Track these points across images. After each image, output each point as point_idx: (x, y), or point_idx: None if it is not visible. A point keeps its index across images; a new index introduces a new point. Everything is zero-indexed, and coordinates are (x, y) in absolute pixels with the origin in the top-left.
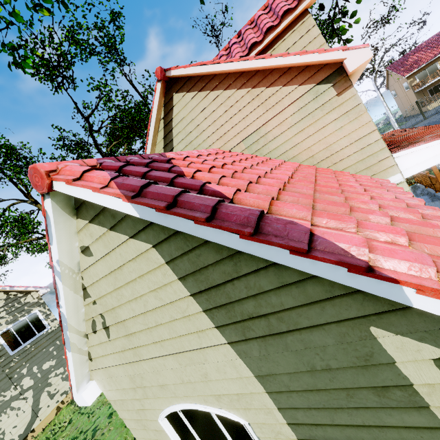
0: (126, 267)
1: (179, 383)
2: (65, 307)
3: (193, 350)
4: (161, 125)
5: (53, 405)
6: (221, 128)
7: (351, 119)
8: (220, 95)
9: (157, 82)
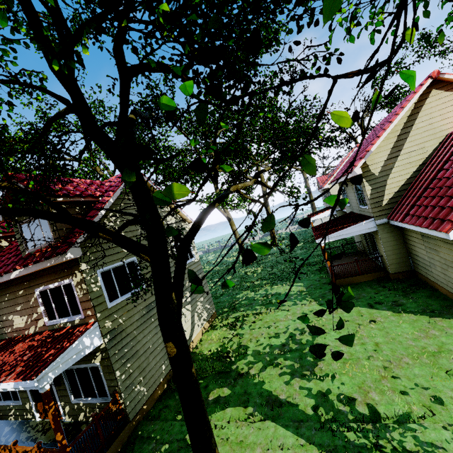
0: None
1: None
2: None
3: None
4: (410, 107)
5: (200, 326)
6: None
7: None
8: None
9: (429, 79)
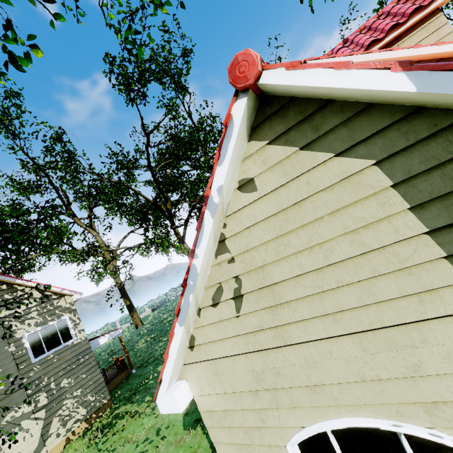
0: (310, 201)
1: (352, 381)
2: (203, 257)
3: (399, 326)
4: None
5: (64, 434)
6: None
7: None
8: None
9: None
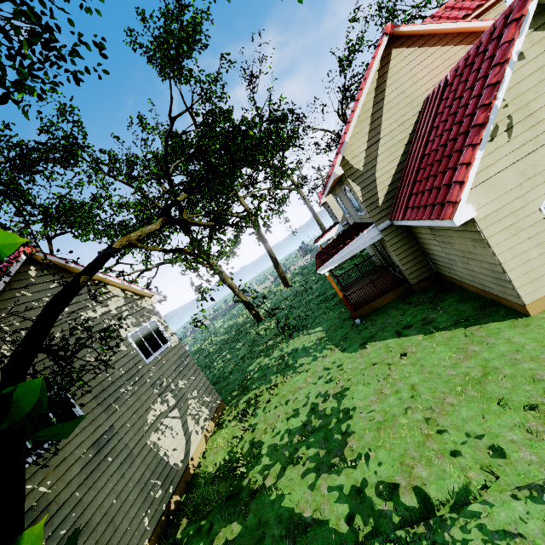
0: None
1: None
2: (502, 98)
3: None
4: (374, 77)
5: (200, 432)
6: (435, 77)
7: None
8: (437, 51)
9: (384, 37)
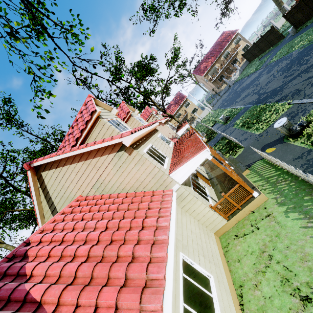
0: None
1: None
2: None
3: None
4: (40, 191)
5: None
6: (77, 184)
7: (141, 164)
8: (69, 168)
9: (27, 171)
